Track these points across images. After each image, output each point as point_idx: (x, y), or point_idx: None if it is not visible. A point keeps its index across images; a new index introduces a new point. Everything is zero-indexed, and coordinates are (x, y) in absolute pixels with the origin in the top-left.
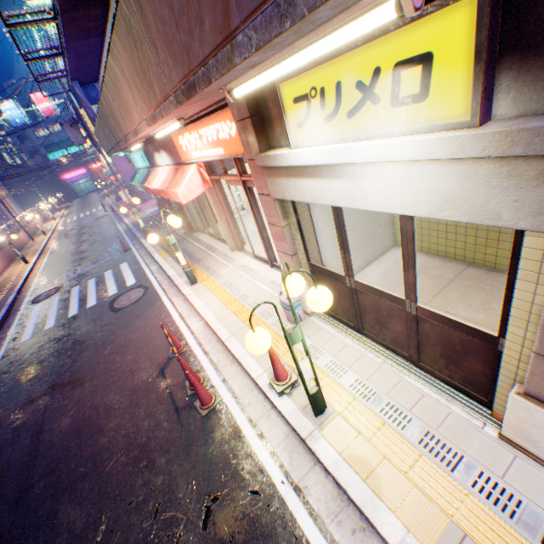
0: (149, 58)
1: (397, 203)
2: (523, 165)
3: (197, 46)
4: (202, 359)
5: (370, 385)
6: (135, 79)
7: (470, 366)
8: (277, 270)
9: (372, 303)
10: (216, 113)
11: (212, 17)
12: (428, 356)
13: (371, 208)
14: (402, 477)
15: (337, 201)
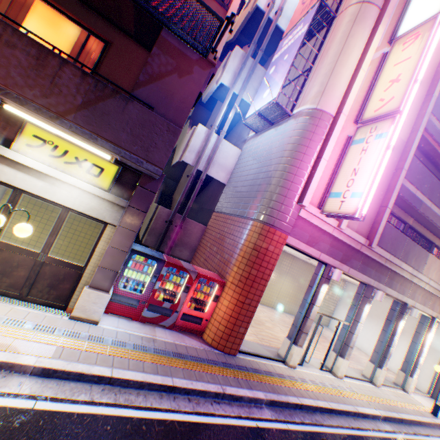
0: None
1: (72, 203)
2: (116, 206)
3: (31, 93)
4: None
5: None
6: None
7: (65, 286)
8: None
9: (8, 258)
10: None
11: (57, 104)
12: (39, 289)
13: (56, 200)
14: (30, 342)
15: (33, 189)
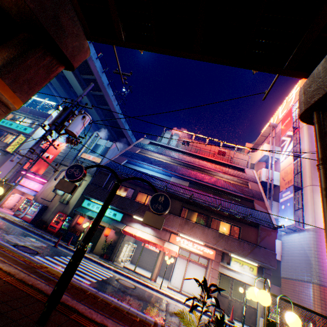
0: (222, 240)
1: (248, 281)
2: (260, 281)
3: (239, 251)
4: (203, 316)
5: (241, 325)
6: (209, 235)
7: (252, 317)
8: (183, 295)
9: (234, 304)
10: (207, 246)
11: (244, 253)
12: (245, 317)
13: (243, 281)
14: None
15: (237, 277)
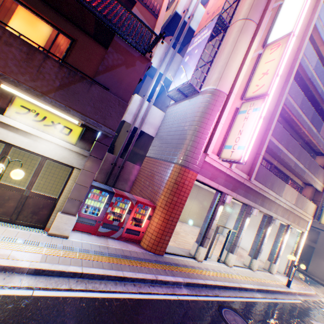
0: None
1: (49, 154)
2: (81, 156)
3: (23, 78)
4: None
5: None
6: None
7: (44, 213)
8: None
9: (1, 193)
10: None
11: (41, 86)
12: (25, 215)
13: (37, 152)
14: (23, 252)
15: (21, 144)
